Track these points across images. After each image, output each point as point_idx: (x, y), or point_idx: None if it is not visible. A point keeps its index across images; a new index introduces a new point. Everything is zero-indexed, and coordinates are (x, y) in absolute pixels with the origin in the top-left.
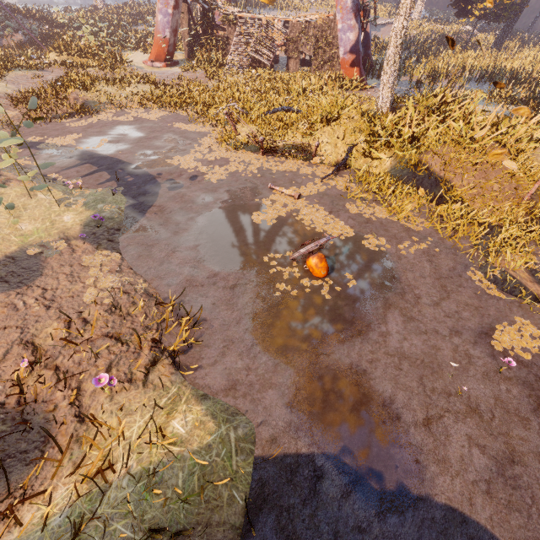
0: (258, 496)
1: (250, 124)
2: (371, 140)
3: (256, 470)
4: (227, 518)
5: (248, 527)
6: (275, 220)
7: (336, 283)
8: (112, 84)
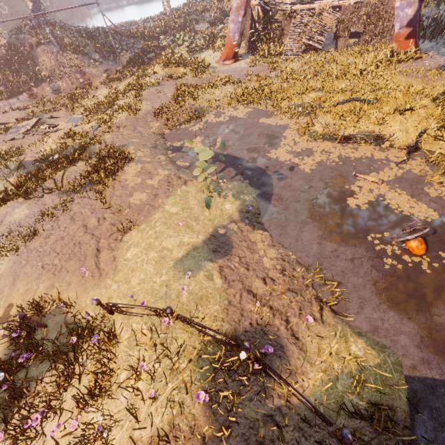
0: (413, 398)
1: (322, 115)
2: (442, 123)
3: (408, 383)
4: (400, 406)
5: (412, 413)
6: (367, 205)
7: (432, 260)
8: (208, 91)
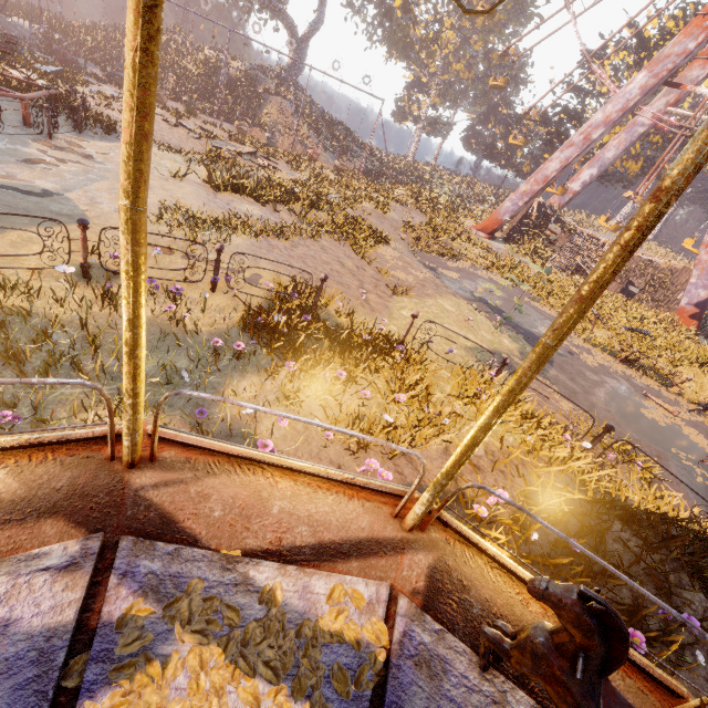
0: None
1: (602, 329)
2: None
3: None
4: None
5: None
6: (664, 424)
7: None
8: (466, 242)
